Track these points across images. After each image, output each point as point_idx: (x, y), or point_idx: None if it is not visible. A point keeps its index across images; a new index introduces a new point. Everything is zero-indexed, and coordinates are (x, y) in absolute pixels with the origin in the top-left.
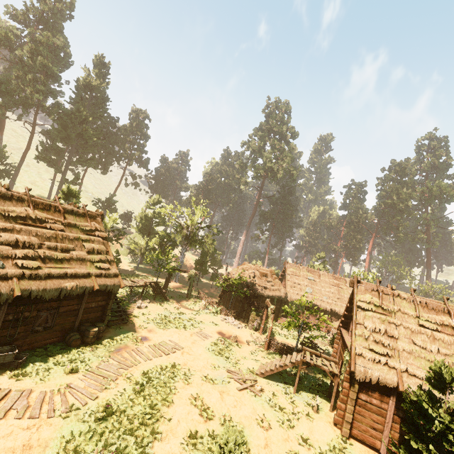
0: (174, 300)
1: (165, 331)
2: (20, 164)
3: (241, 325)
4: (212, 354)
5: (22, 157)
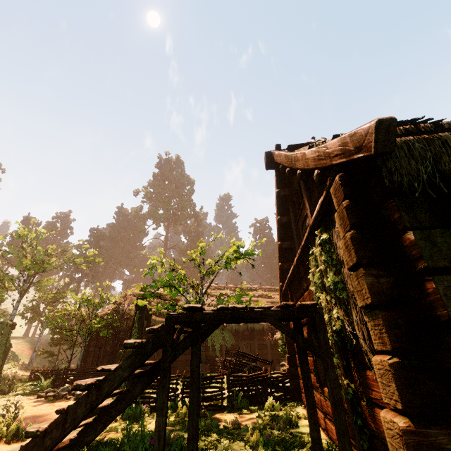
0: None
1: None
2: None
3: None
4: None
5: None
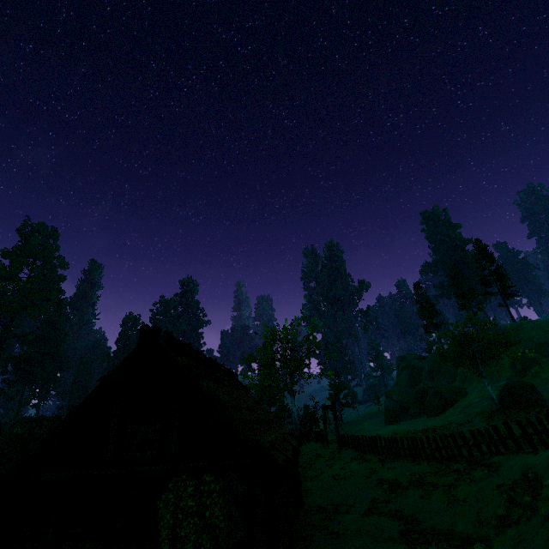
0: None
1: None
2: None
3: None
4: None
5: None
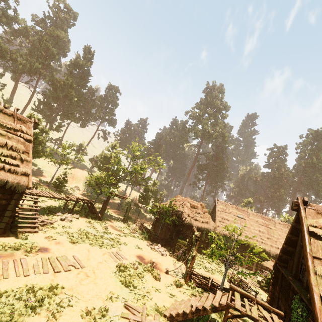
0: (109, 222)
1: (74, 245)
2: (21, 113)
3: (166, 253)
4: (117, 279)
5: (23, 108)
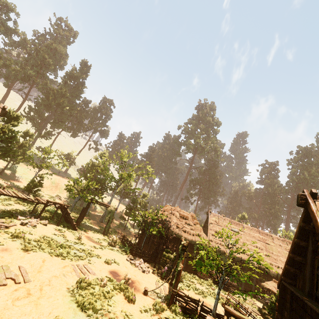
0: (85, 232)
1: (26, 254)
2: None
3: (148, 269)
4: (72, 299)
5: None
